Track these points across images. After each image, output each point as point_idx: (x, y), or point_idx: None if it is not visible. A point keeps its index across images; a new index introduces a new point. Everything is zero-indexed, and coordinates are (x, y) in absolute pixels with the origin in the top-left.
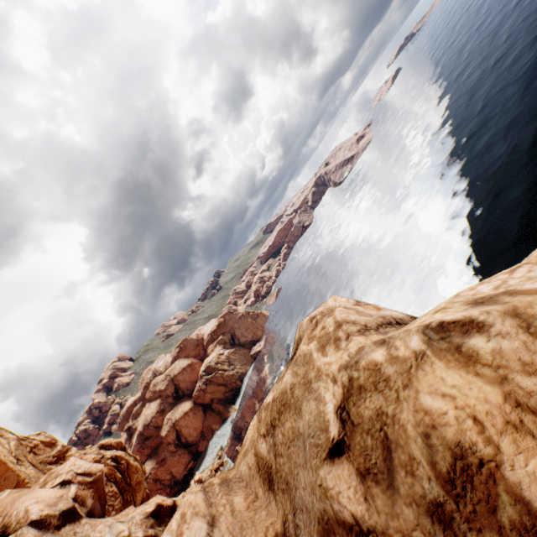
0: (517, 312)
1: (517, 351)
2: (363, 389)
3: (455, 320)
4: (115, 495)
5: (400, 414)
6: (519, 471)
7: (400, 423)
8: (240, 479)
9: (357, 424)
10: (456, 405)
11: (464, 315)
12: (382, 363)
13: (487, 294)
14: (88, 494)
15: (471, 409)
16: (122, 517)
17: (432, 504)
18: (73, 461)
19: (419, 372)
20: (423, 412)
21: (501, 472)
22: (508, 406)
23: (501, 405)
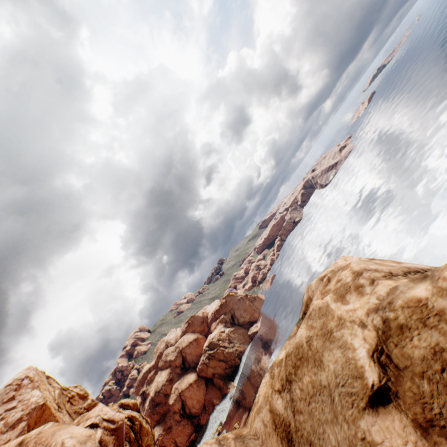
0: None
1: None
2: (406, 328)
3: None
4: None
5: None
6: None
7: None
8: (255, 436)
9: (404, 367)
10: None
11: None
12: (427, 298)
13: None
14: (110, 440)
15: None
16: None
17: None
18: (101, 407)
19: None
20: None
21: None
22: None
23: None
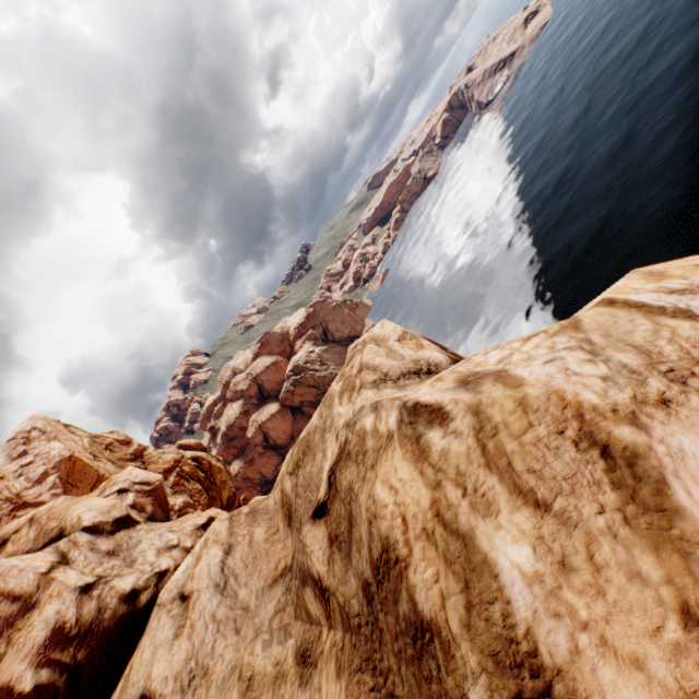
0: (479, 409)
1: (459, 457)
2: (349, 457)
3: (428, 404)
4: (200, 492)
5: (360, 495)
6: (418, 576)
7: (359, 503)
8: (267, 511)
9: (339, 491)
10: (396, 500)
11: (437, 400)
12: (368, 433)
13: (486, 368)
14: (147, 502)
15: (405, 508)
16: (175, 526)
17: (365, 582)
18: (130, 471)
19: (384, 455)
20: (372, 499)
21: (407, 573)
22: (430, 514)
23: (426, 511)
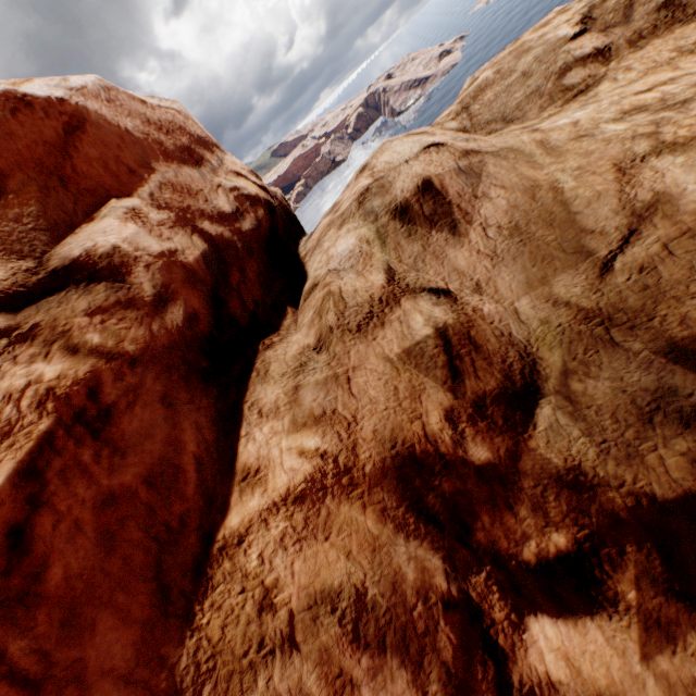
0: None
1: None
2: None
3: None
4: None
5: None
6: None
7: None
8: None
9: (600, 16)
10: None
11: None
12: None
13: None
14: None
15: None
16: None
17: (661, 5)
18: None
19: None
20: None
21: None
22: None
23: None
